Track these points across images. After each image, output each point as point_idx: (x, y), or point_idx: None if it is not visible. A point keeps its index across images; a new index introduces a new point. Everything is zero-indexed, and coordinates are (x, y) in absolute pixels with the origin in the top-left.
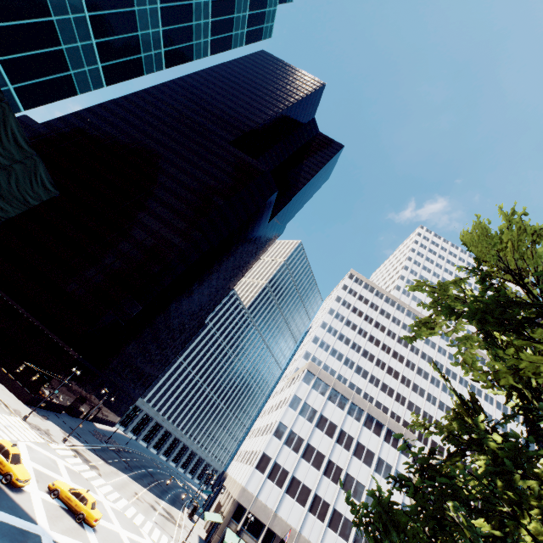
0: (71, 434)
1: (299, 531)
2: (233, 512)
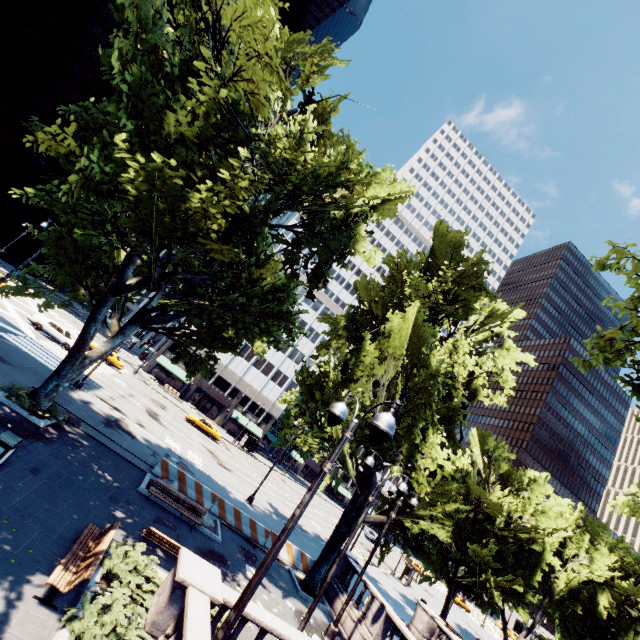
0: (1, 266)
1: (227, 365)
2: (169, 347)
